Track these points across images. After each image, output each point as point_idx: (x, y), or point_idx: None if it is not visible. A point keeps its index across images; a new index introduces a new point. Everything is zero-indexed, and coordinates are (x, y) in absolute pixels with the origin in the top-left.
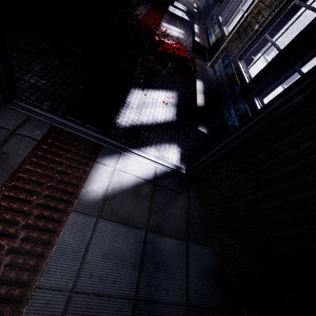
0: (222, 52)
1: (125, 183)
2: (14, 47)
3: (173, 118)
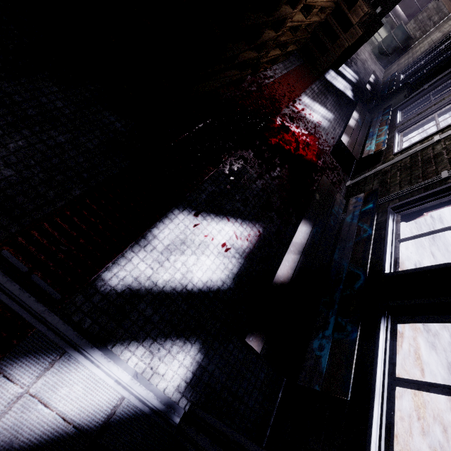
0: (376, 176)
1: (24, 434)
2: (0, 100)
3: (224, 282)
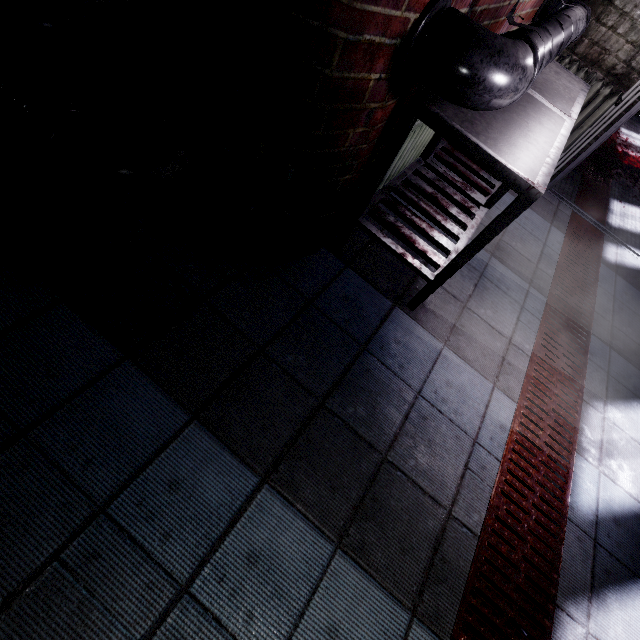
0: None
1: (626, 264)
2: None
3: None
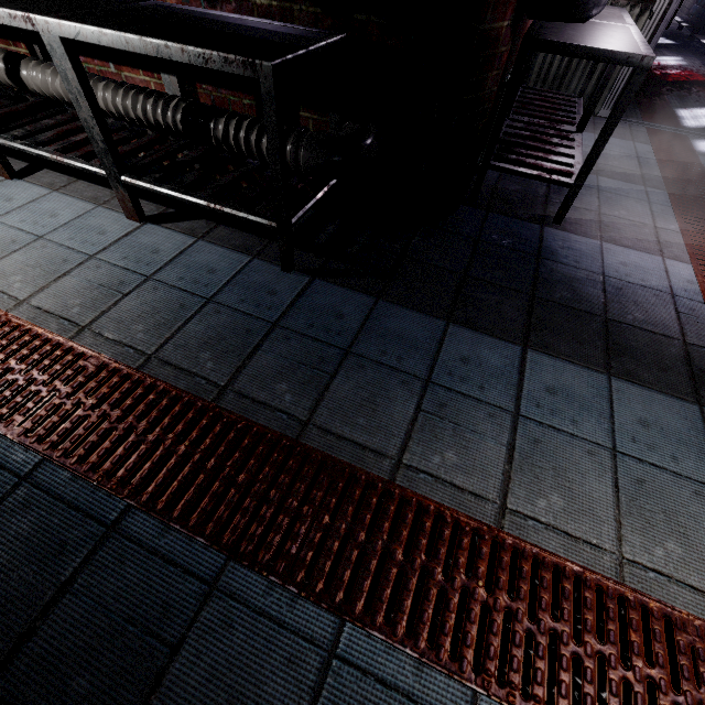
0: None
1: None
2: None
3: None
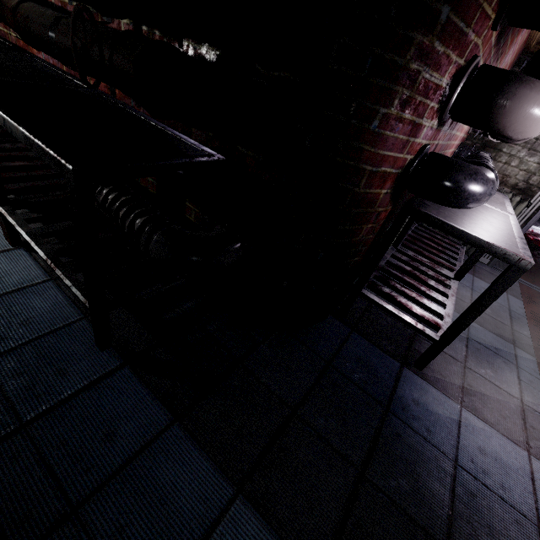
0: None
1: None
2: None
3: None
